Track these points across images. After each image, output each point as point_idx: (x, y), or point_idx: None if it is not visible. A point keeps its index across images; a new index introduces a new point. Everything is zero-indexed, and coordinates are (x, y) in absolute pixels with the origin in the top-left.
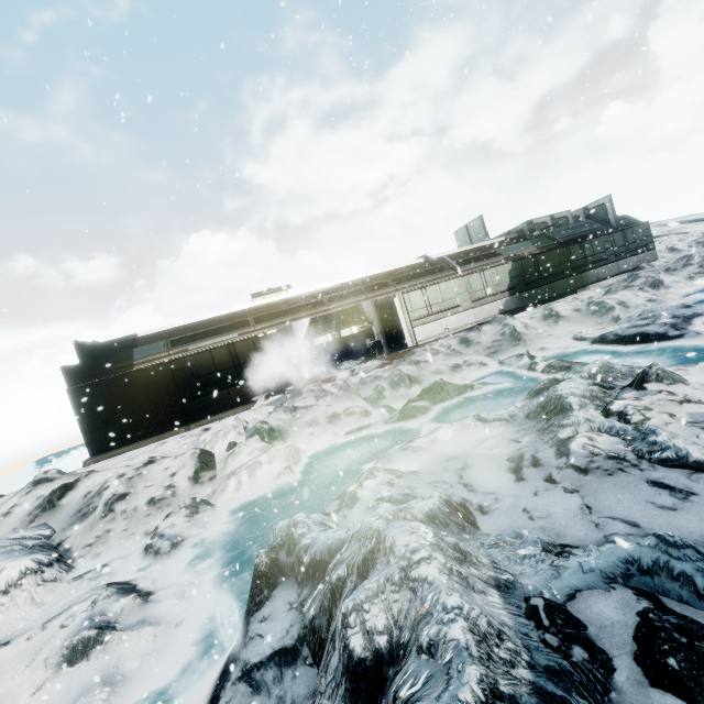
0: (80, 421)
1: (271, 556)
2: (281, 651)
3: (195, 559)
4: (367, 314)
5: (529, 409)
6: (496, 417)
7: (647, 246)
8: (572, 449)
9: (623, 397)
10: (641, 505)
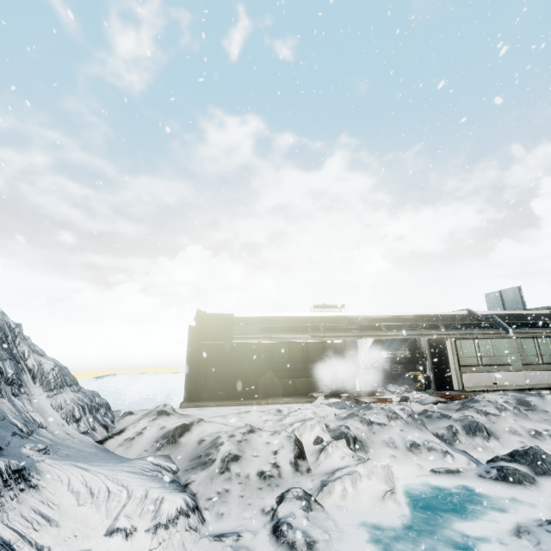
0: (187, 370)
1: None
2: None
3: None
4: (423, 349)
5: None
6: None
7: None
8: None
9: None
10: None
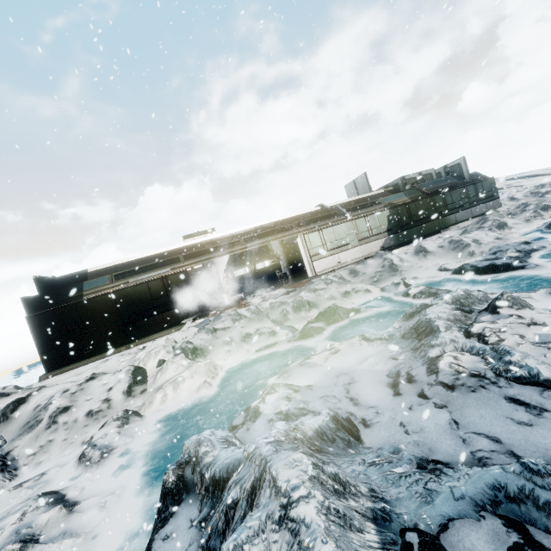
0: (37, 343)
1: (177, 472)
2: None
3: (120, 467)
4: (275, 251)
5: (404, 330)
6: (378, 337)
7: (493, 196)
8: (440, 367)
9: (480, 320)
10: (501, 420)
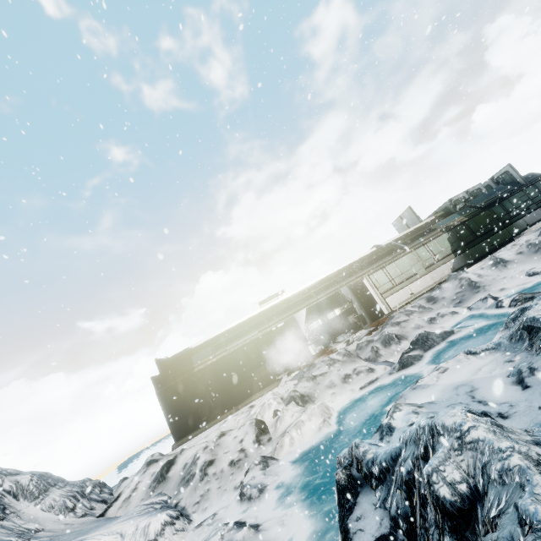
0: (166, 415)
1: (345, 472)
2: (381, 537)
3: (279, 499)
4: (346, 296)
5: (510, 335)
6: (483, 348)
7: None
8: None
9: None
10: None
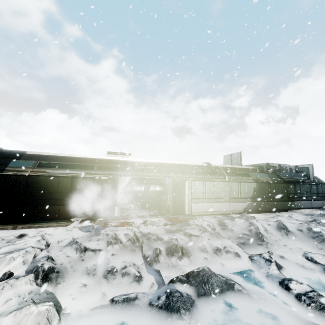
0: None
1: None
2: None
3: None
4: (167, 186)
5: None
6: None
7: None
8: None
9: None
10: None
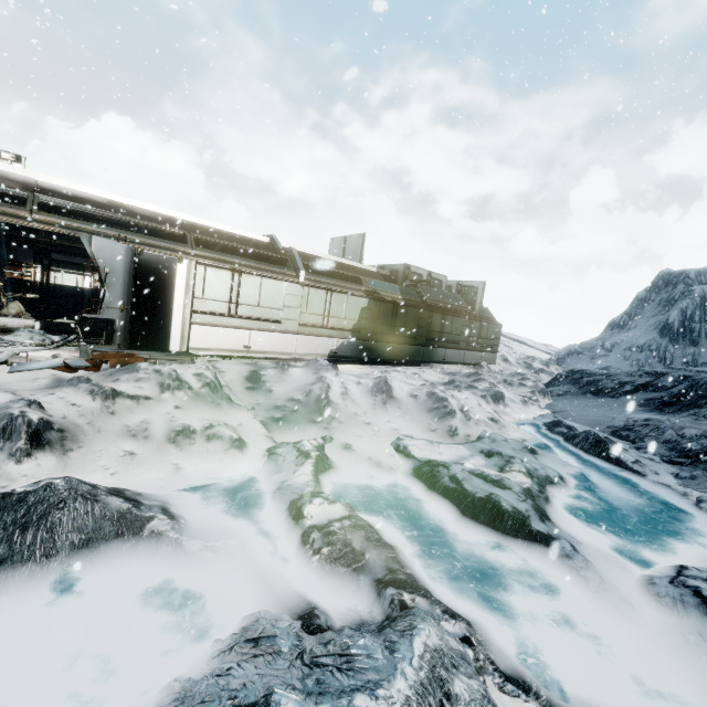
0: None
1: None
2: None
3: None
4: (101, 262)
5: None
6: None
7: (493, 348)
8: None
9: None
10: None
